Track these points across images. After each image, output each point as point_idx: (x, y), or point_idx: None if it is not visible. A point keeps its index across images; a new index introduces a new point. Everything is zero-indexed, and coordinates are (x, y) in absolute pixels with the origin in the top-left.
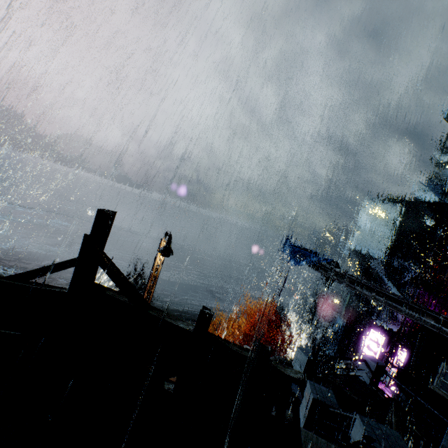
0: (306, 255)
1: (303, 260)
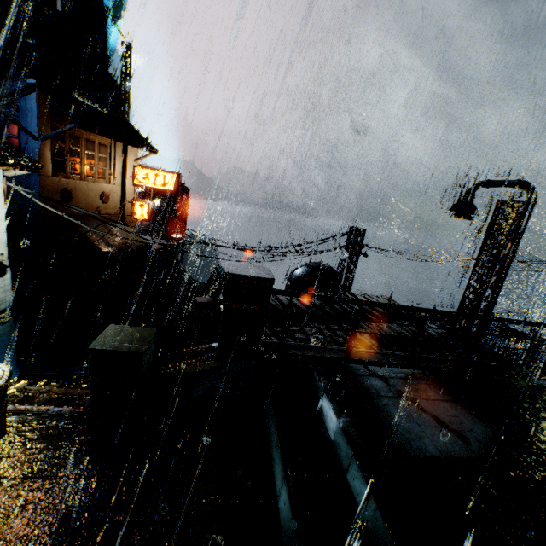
0: None
1: None
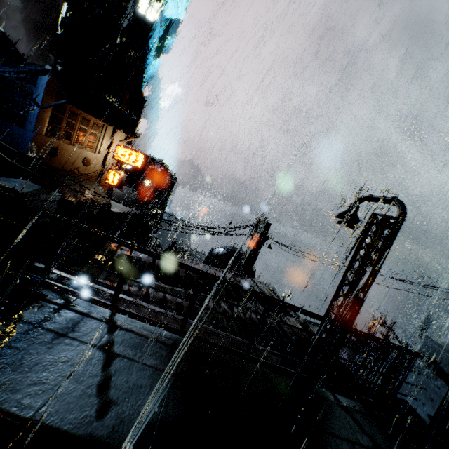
0: None
1: None
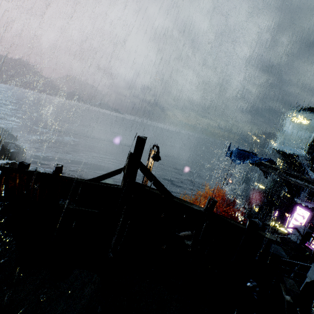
0: (250, 156)
1: (247, 160)
